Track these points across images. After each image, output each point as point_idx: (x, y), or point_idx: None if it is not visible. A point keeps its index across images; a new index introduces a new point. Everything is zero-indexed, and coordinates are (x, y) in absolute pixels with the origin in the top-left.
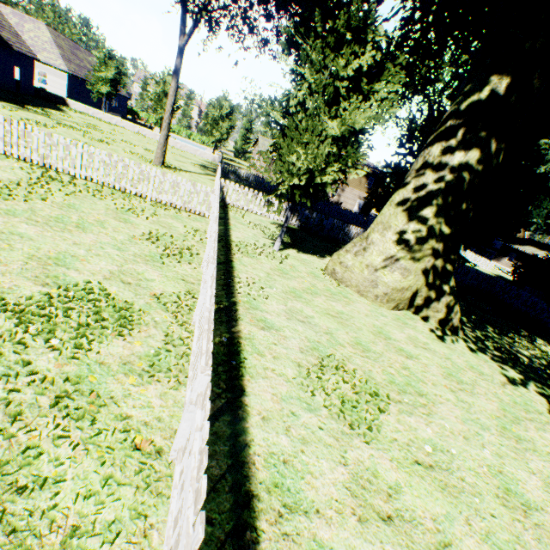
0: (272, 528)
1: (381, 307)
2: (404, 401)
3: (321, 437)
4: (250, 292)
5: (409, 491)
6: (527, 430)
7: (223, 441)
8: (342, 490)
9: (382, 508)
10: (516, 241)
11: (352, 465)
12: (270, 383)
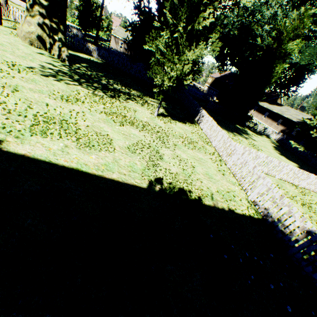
0: None
1: (26, 44)
2: None
3: None
4: None
5: None
6: None
7: None
8: None
9: None
10: (261, 100)
11: None
12: None
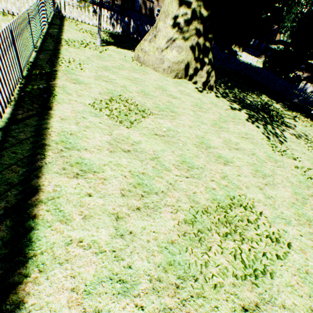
0: (55, 154)
1: (167, 77)
2: (161, 114)
3: (99, 126)
4: (70, 66)
5: (145, 143)
6: (228, 125)
7: (30, 127)
8: (105, 143)
9: (126, 148)
10: (273, 43)
11: (115, 135)
12: (72, 106)
